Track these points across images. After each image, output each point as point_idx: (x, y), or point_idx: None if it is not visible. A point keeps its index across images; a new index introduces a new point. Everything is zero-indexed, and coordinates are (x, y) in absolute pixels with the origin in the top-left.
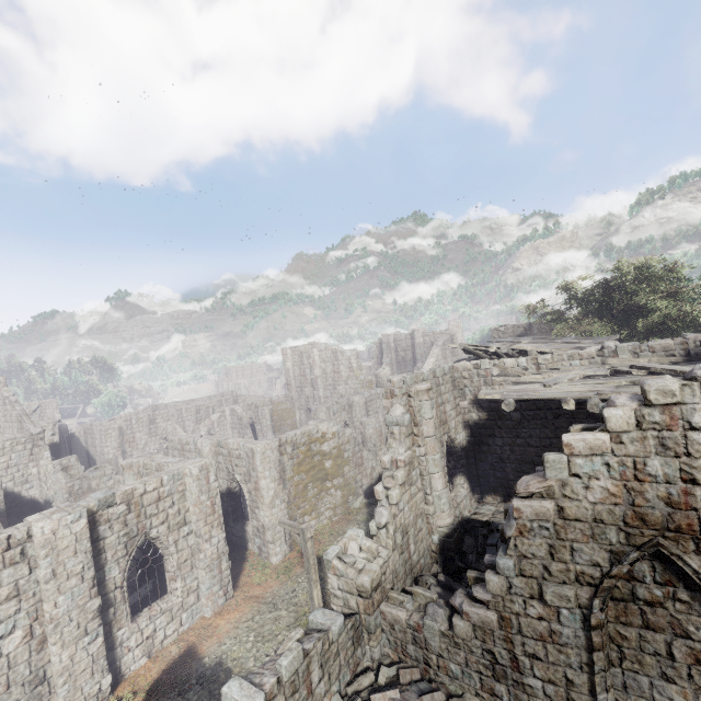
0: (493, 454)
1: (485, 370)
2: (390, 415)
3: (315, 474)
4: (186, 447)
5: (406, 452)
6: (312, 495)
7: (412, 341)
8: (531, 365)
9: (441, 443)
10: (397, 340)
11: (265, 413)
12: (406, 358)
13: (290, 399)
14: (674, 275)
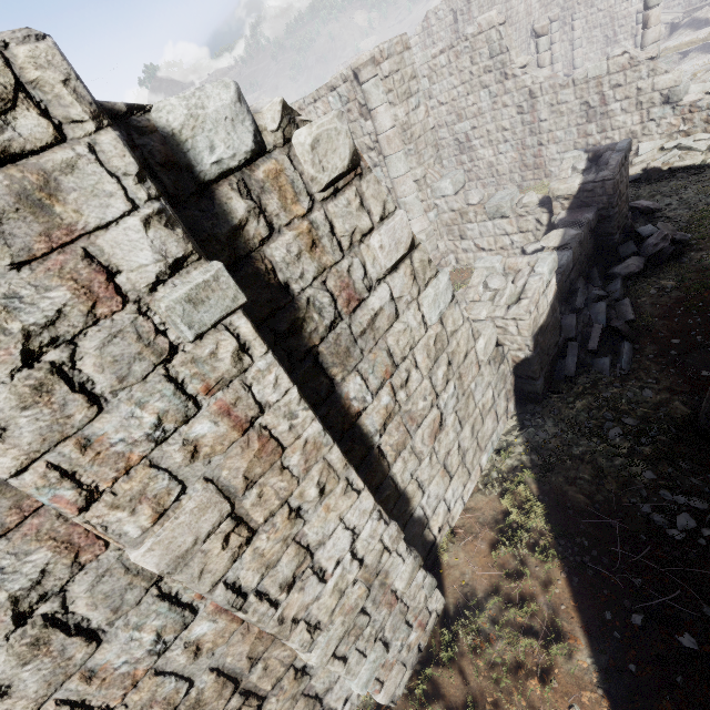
0: None
1: None
2: None
3: None
4: None
5: None
6: None
7: None
8: None
9: None
10: None
11: None
12: None
13: None
14: None
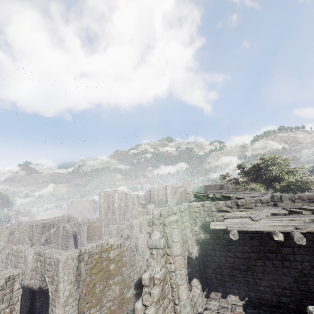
0: (214, 262)
1: (208, 207)
2: (151, 239)
3: (102, 275)
4: (20, 254)
5: (161, 270)
6: (98, 291)
7: (165, 190)
8: (234, 205)
9: (184, 257)
10: (158, 190)
11: (84, 228)
12: (162, 199)
13: (100, 220)
14: (287, 163)
